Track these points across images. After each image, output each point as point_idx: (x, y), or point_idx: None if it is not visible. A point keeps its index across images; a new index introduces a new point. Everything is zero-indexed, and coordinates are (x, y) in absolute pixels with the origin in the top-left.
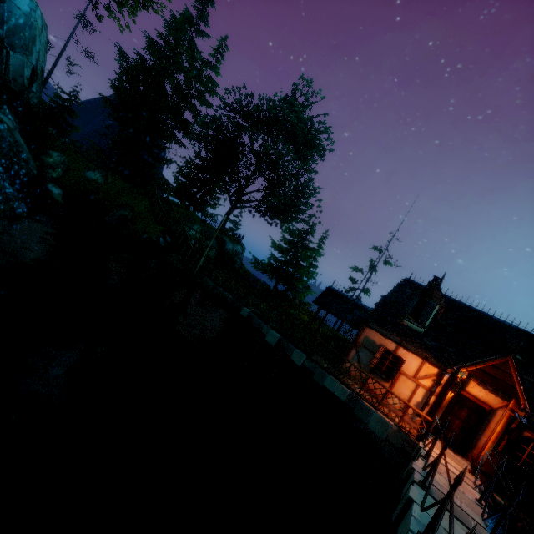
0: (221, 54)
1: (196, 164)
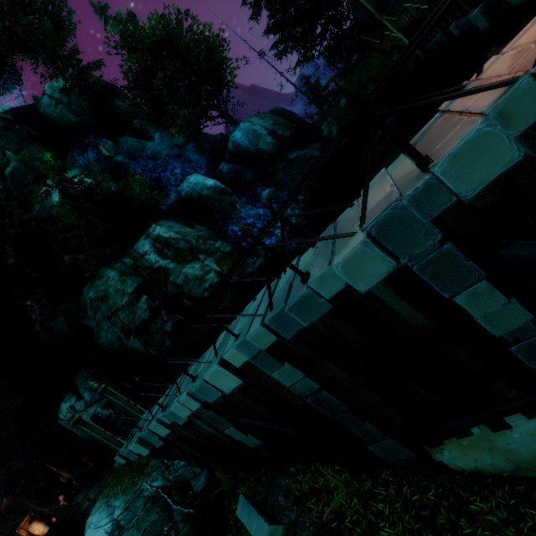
0: None
1: None
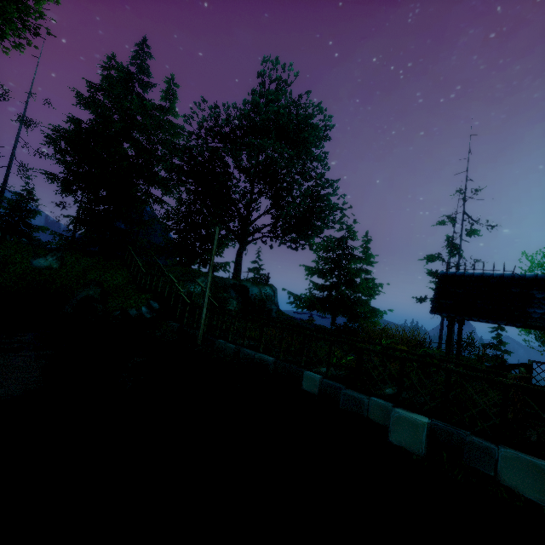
0: (173, 95)
1: (182, 212)
